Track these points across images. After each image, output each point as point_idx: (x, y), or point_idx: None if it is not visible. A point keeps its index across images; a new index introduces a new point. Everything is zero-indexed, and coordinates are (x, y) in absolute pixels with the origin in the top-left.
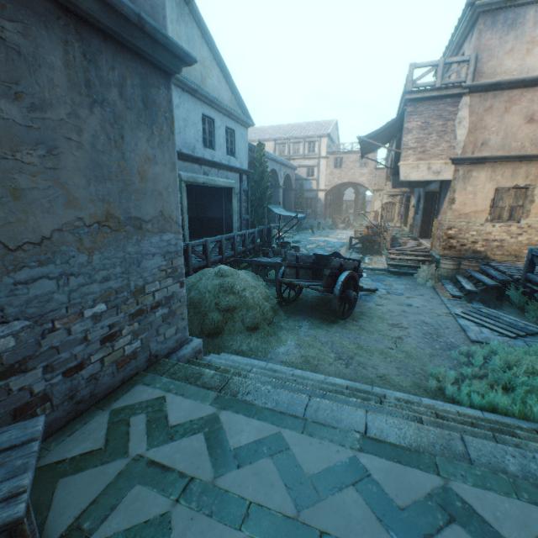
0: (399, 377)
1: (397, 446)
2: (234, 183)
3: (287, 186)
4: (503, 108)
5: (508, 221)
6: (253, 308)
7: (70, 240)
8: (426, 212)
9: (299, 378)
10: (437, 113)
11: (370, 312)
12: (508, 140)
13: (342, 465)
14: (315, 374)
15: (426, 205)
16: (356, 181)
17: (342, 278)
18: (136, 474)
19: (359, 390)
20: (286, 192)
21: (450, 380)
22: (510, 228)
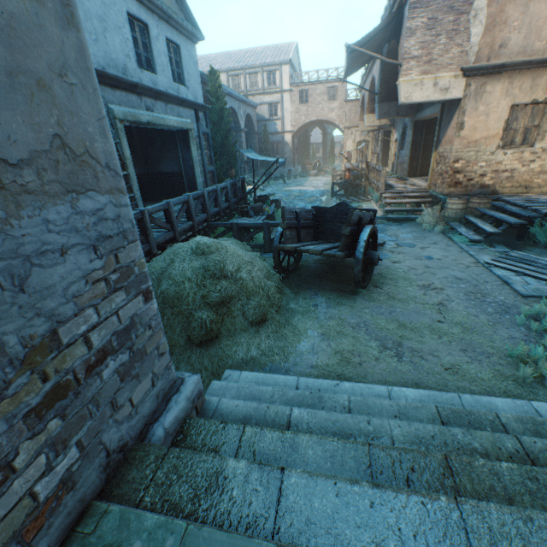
0: (472, 364)
1: None
2: (189, 123)
3: (249, 129)
4: None
5: (521, 146)
6: (254, 293)
7: None
8: (415, 146)
9: (362, 406)
10: (448, 4)
11: (390, 273)
12: (532, 39)
13: None
14: (372, 386)
15: (415, 138)
16: (326, 119)
17: (365, 237)
18: None
19: (457, 413)
20: (248, 137)
21: (546, 363)
22: (523, 154)
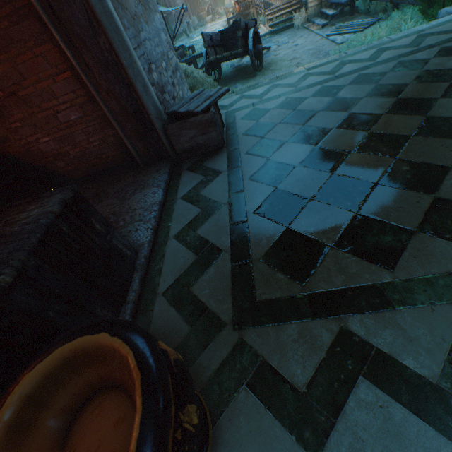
0: None
1: (321, 64)
2: None
3: None
4: None
5: None
6: (204, 84)
7: (140, 15)
8: None
9: None
10: None
11: (273, 61)
12: None
13: (303, 76)
14: None
15: None
16: None
17: (251, 35)
18: (232, 113)
19: None
20: None
21: None
22: None
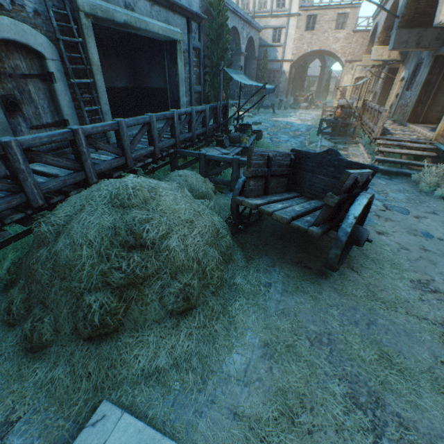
0: None
1: None
2: (178, 33)
3: (250, 53)
4: None
5: None
6: (185, 268)
7: None
8: (427, 87)
9: None
10: None
11: (373, 250)
12: None
13: None
14: None
15: (430, 77)
16: (328, 49)
17: (357, 211)
18: None
19: None
20: (247, 62)
21: None
22: None
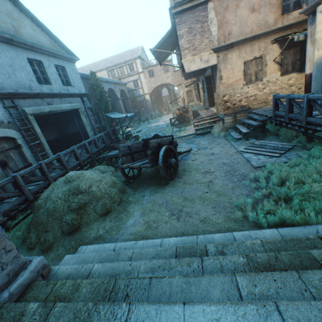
0: (215, 215)
1: None
2: (78, 105)
3: (124, 97)
4: (235, 6)
5: (256, 82)
6: (102, 197)
7: None
8: (209, 90)
9: (138, 254)
10: (195, 19)
11: (189, 167)
12: (243, 28)
13: None
14: (154, 240)
15: (208, 85)
16: (166, 83)
17: (161, 153)
18: None
19: (186, 248)
20: (125, 101)
21: (249, 207)
22: (258, 86)
